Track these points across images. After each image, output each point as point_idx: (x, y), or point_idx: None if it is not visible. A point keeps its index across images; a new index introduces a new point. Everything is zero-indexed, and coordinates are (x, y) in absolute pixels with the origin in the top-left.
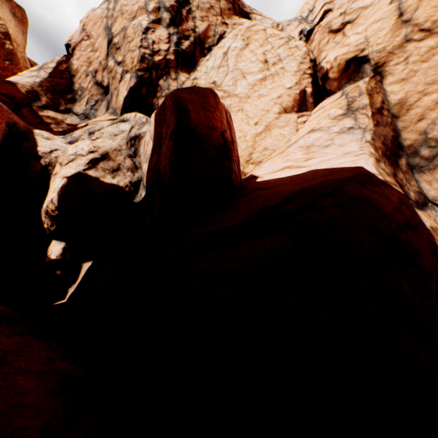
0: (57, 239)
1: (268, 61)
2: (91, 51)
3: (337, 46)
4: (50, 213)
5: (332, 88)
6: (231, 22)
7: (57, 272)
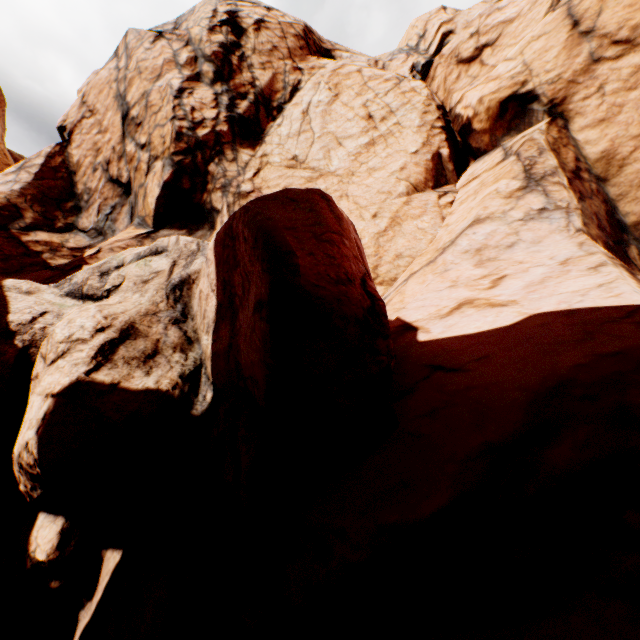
0: (47, 509)
1: (373, 116)
2: (98, 133)
3: (477, 81)
4: (27, 468)
5: (481, 145)
6: (307, 66)
7: (53, 584)
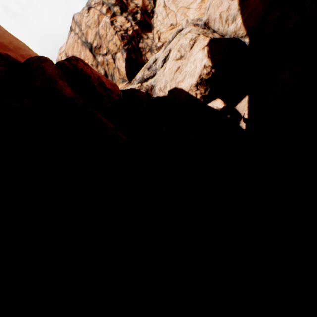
0: (208, 102)
1: None
2: None
3: None
4: (204, 78)
5: None
6: None
7: (227, 117)
